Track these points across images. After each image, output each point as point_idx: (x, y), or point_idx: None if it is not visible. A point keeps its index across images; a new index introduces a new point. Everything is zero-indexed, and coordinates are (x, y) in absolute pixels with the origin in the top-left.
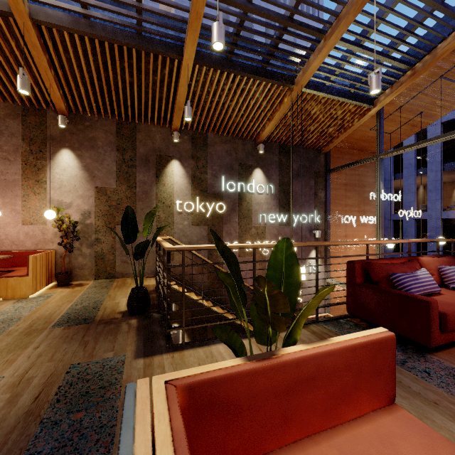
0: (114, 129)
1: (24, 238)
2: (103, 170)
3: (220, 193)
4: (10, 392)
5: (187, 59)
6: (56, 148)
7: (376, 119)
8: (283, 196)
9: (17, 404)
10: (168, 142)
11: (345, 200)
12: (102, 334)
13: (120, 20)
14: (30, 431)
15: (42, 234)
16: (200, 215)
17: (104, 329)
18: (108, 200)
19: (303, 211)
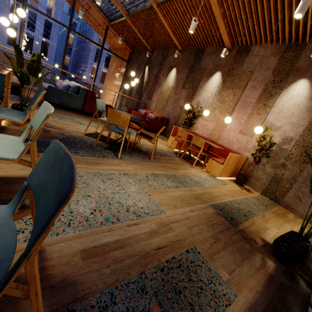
0: None
1: (235, 142)
2: None
3: None
4: (157, 226)
5: None
6: (295, 79)
7: None
8: None
9: (150, 239)
10: None
11: None
12: (233, 244)
13: None
14: (132, 271)
15: (246, 143)
16: None
17: (238, 241)
18: None
19: None
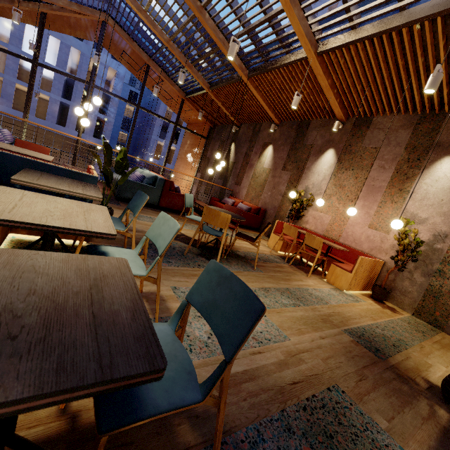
0: None
1: (364, 240)
2: None
3: None
4: (284, 356)
5: None
6: (438, 156)
7: None
8: None
9: (281, 371)
10: None
11: None
12: (386, 384)
13: None
14: (272, 407)
15: (380, 241)
16: None
17: (391, 381)
18: None
19: None
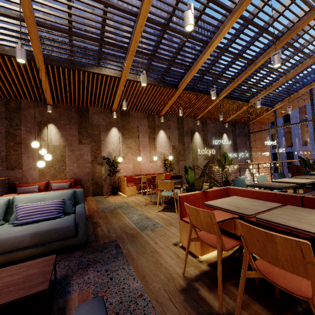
0: (176, 120)
1: (150, 168)
2: (173, 138)
3: (212, 145)
4: None
5: (220, 98)
6: (158, 130)
7: (274, 113)
8: (234, 145)
9: None
10: (194, 124)
11: (256, 145)
12: None
13: (204, 88)
14: None
15: (156, 166)
16: (206, 155)
17: None
18: (176, 151)
19: (242, 151)
